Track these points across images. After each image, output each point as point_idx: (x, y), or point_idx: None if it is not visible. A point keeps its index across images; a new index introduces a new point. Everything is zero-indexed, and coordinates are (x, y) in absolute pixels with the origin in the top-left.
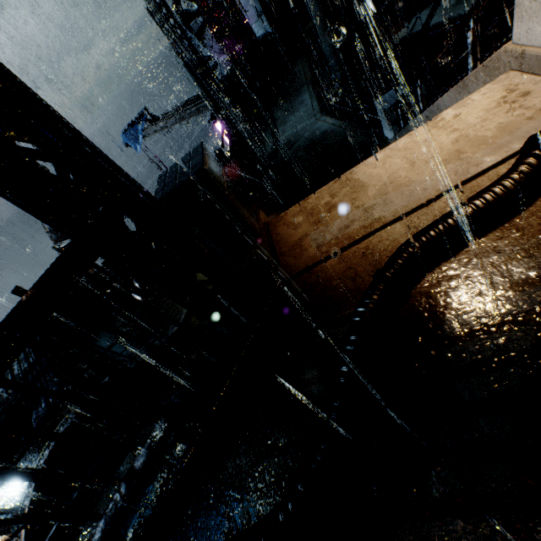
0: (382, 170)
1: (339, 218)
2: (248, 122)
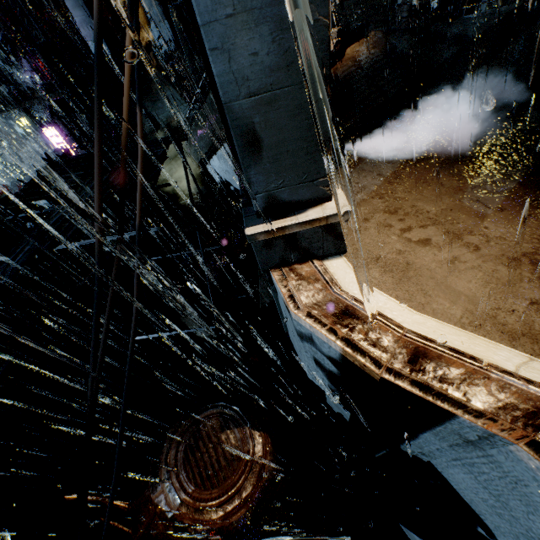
0: None
1: None
2: (116, 109)
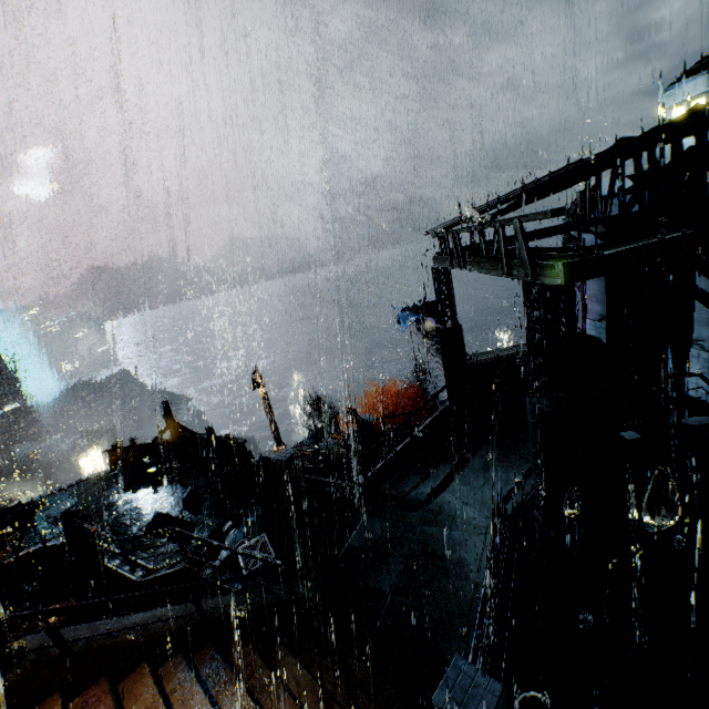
0: None
1: None
2: (453, 430)
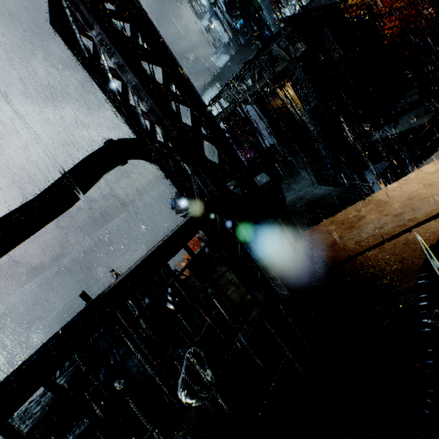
0: (401, 191)
1: (370, 223)
2: None
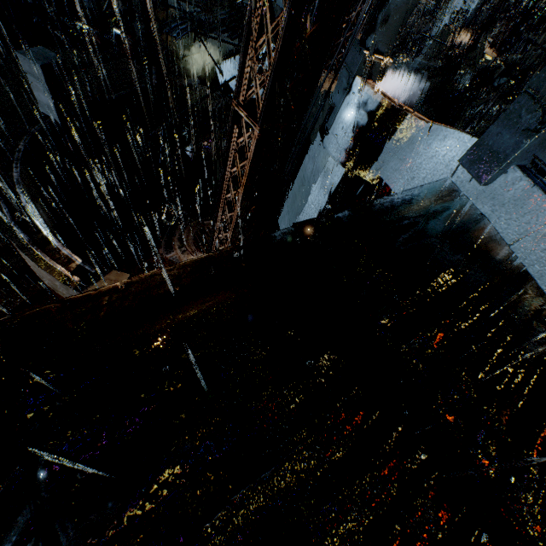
0: None
1: None
2: None
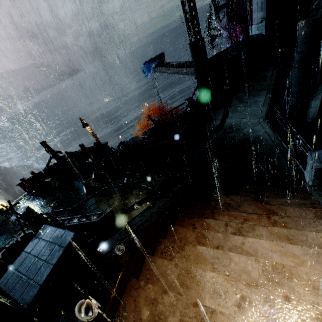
0: None
1: None
2: (213, 96)
